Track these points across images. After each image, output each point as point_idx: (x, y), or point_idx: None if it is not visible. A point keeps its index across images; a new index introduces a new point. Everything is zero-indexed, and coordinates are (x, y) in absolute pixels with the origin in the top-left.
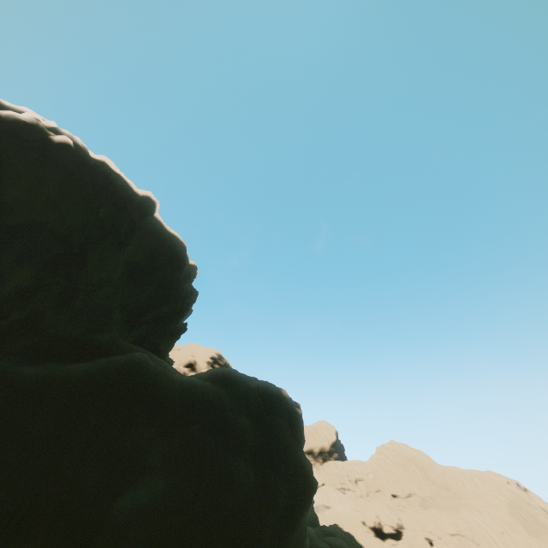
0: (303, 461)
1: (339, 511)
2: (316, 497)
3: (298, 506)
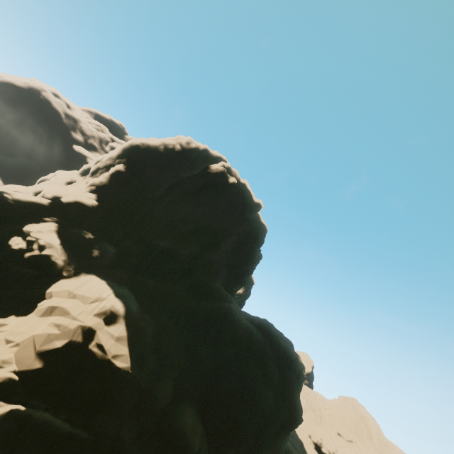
0: (299, 406)
1: None
2: None
3: (290, 427)
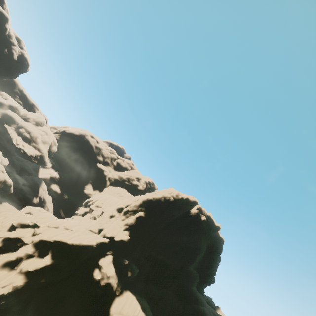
0: None
1: None
2: None
3: None
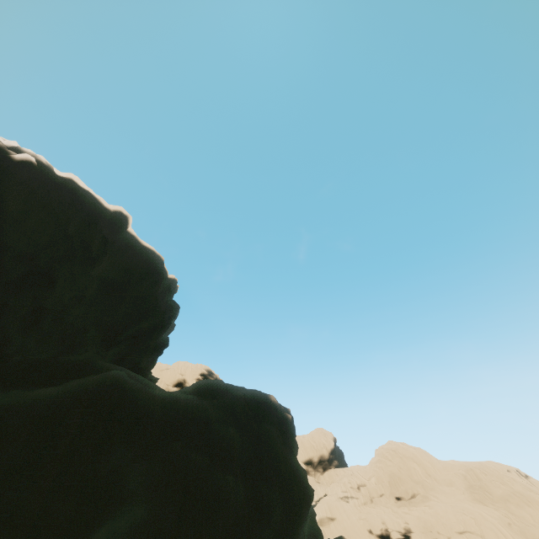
0: (296, 469)
1: (344, 522)
2: (319, 509)
3: (294, 519)
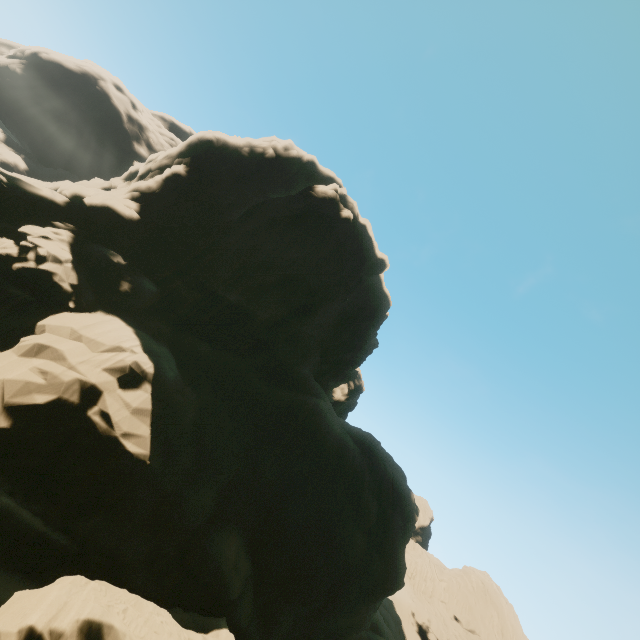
0: (402, 563)
1: None
2: None
3: (384, 591)
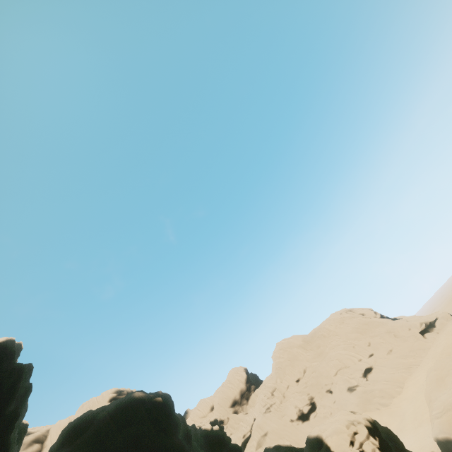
0: (169, 447)
1: (274, 429)
2: (254, 435)
3: None
